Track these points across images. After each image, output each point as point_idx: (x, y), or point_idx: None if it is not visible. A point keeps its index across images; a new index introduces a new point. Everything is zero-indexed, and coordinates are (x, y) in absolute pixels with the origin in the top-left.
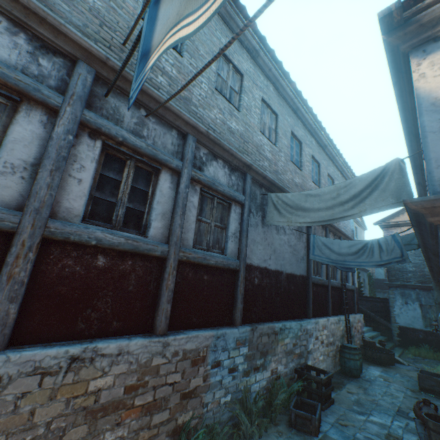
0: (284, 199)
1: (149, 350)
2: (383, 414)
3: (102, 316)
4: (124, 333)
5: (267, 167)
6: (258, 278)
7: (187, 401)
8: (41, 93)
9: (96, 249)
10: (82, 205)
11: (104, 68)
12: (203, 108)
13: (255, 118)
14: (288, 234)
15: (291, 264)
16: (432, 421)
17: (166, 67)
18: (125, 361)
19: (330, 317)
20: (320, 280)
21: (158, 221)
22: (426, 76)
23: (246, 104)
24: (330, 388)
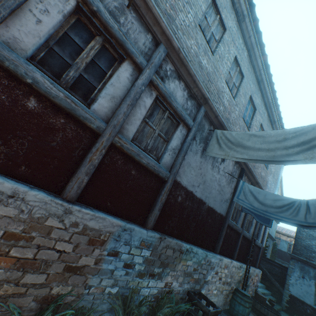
0: (228, 135)
1: (47, 209)
2: None
3: (11, 154)
4: (30, 182)
5: (221, 111)
6: (181, 197)
7: (70, 275)
8: None
9: (31, 90)
10: (33, 44)
11: None
12: (183, 33)
13: (224, 68)
14: (221, 174)
15: (215, 200)
16: None
17: None
18: (16, 207)
19: (234, 261)
20: (236, 225)
21: (105, 100)
22: None
23: (220, 53)
24: None
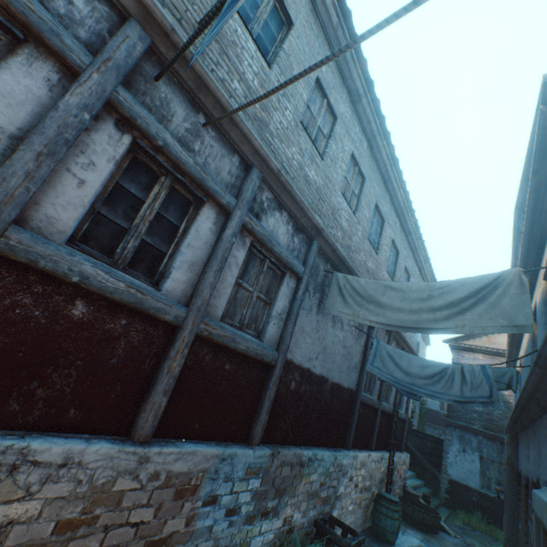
0: (354, 284)
1: (115, 465)
2: None
3: (54, 396)
4: (83, 430)
5: (340, 238)
6: (296, 382)
7: None
8: (60, 39)
9: (77, 289)
10: (75, 219)
11: (164, 42)
12: (281, 140)
13: (339, 174)
14: (345, 330)
15: (340, 371)
16: None
17: (246, 73)
18: (70, 479)
19: (372, 452)
20: (371, 399)
21: (182, 272)
22: None
23: (332, 154)
24: None
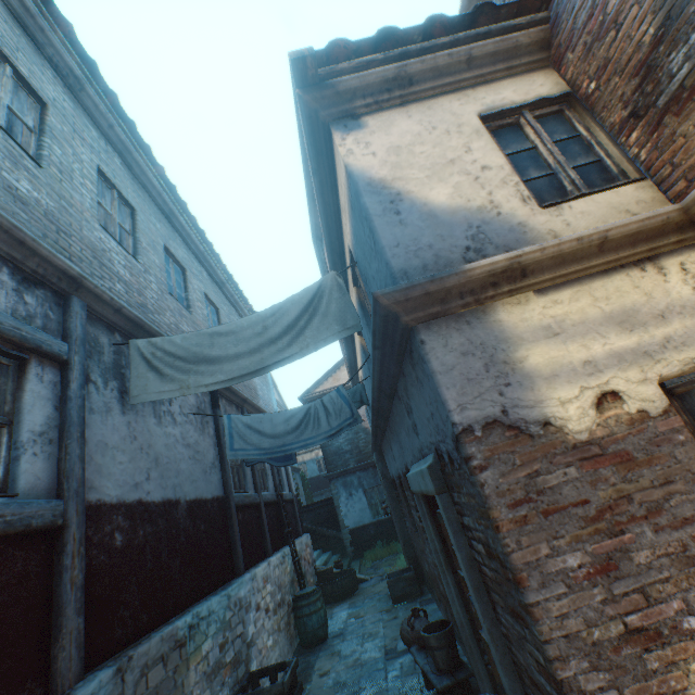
0: (168, 346)
1: None
2: (374, 674)
3: None
4: None
5: (124, 294)
6: (123, 531)
7: None
8: None
9: None
10: None
11: None
12: None
13: (85, 195)
14: (182, 423)
15: (194, 480)
16: (434, 635)
17: None
18: None
19: (272, 558)
20: (248, 496)
21: None
22: (355, 153)
23: (59, 161)
24: (299, 691)
